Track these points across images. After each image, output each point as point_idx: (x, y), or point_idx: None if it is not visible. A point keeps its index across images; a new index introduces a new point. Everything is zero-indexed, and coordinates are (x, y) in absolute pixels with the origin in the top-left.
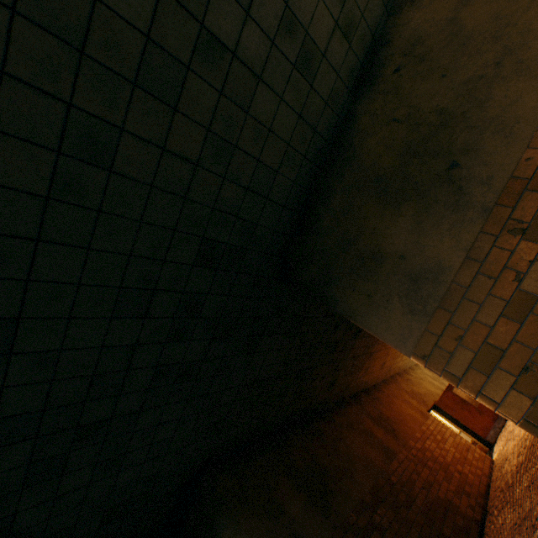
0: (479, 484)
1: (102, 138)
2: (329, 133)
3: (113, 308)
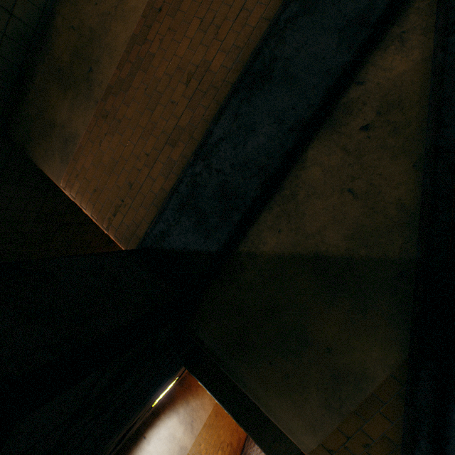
0: None
1: None
2: (34, 22)
3: None
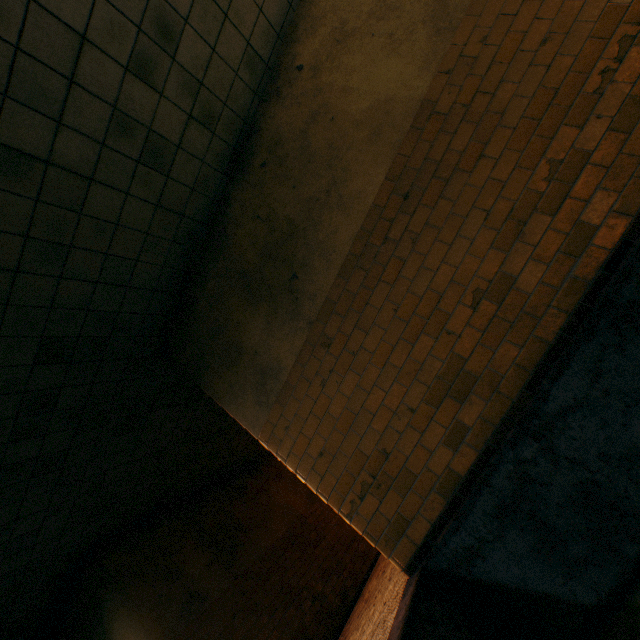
0: None
1: None
2: (204, 215)
3: None
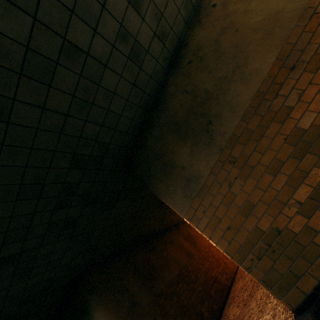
0: (233, 268)
1: (1, 105)
2: (154, 92)
3: (16, 195)
